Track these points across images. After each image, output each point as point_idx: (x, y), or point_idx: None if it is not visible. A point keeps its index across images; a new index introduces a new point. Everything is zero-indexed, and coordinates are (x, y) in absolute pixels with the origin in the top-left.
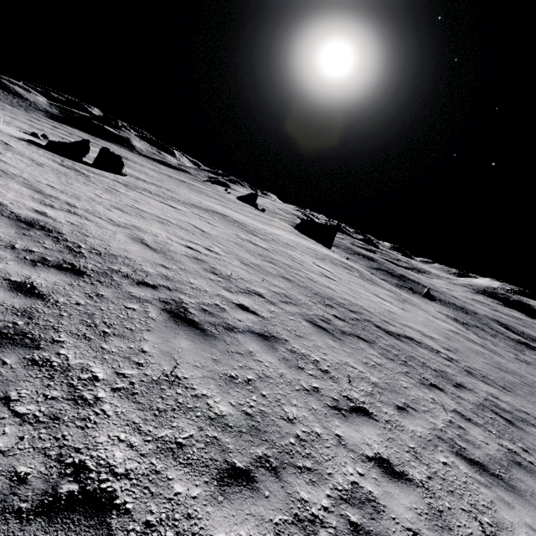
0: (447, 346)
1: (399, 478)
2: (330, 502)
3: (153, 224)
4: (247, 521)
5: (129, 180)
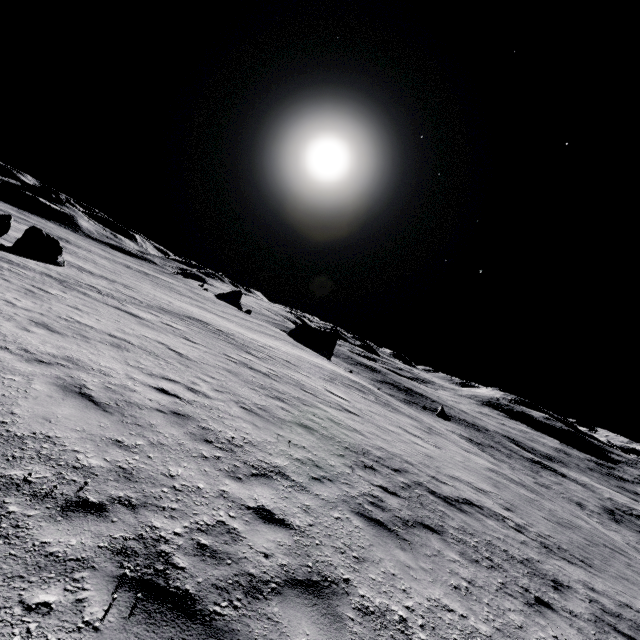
0: (503, 501)
1: None
2: None
3: (103, 349)
4: None
5: (67, 272)
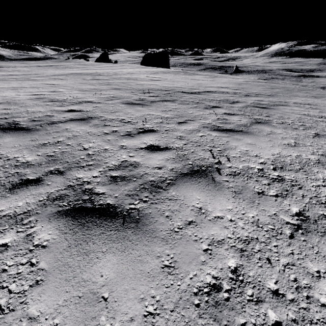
0: (236, 88)
1: (161, 150)
2: (100, 173)
3: (6, 91)
4: (27, 198)
5: None
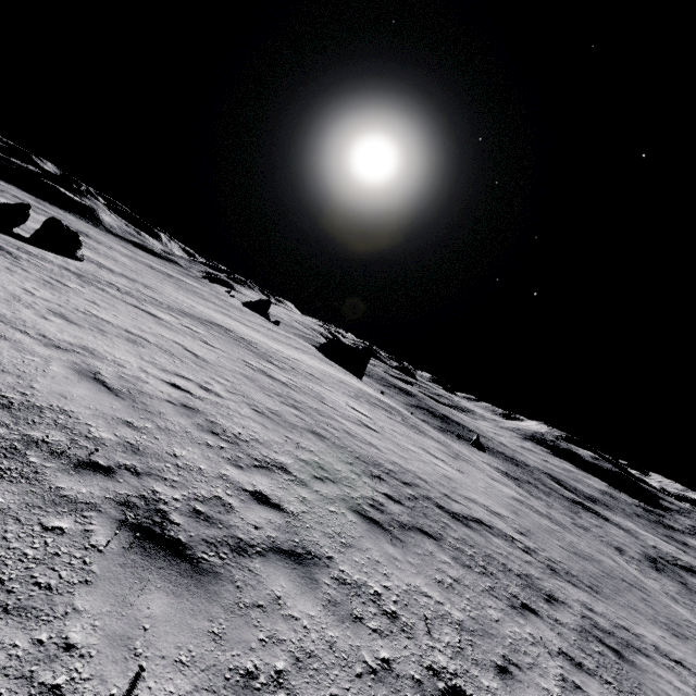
0: (519, 526)
1: None
2: None
3: (119, 343)
4: None
5: (86, 268)
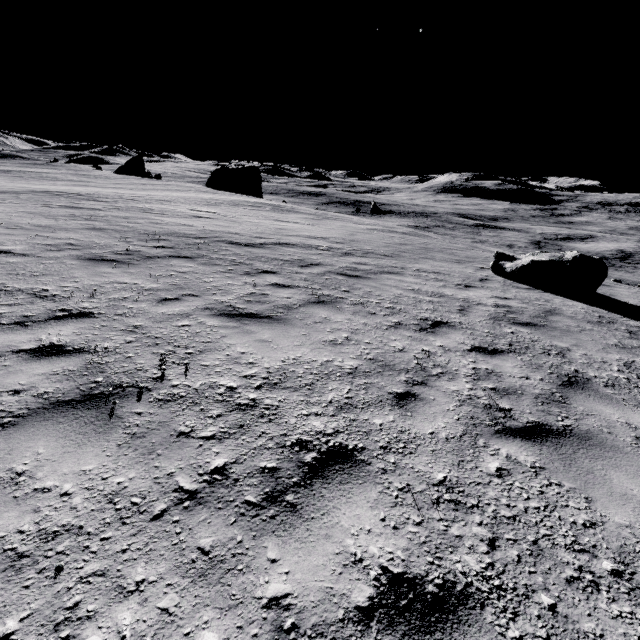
0: (341, 240)
1: (60, 355)
2: None
3: None
4: None
5: None
